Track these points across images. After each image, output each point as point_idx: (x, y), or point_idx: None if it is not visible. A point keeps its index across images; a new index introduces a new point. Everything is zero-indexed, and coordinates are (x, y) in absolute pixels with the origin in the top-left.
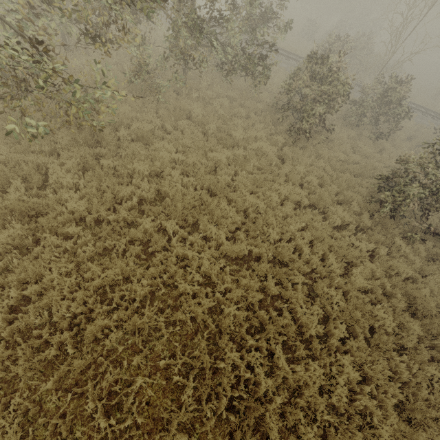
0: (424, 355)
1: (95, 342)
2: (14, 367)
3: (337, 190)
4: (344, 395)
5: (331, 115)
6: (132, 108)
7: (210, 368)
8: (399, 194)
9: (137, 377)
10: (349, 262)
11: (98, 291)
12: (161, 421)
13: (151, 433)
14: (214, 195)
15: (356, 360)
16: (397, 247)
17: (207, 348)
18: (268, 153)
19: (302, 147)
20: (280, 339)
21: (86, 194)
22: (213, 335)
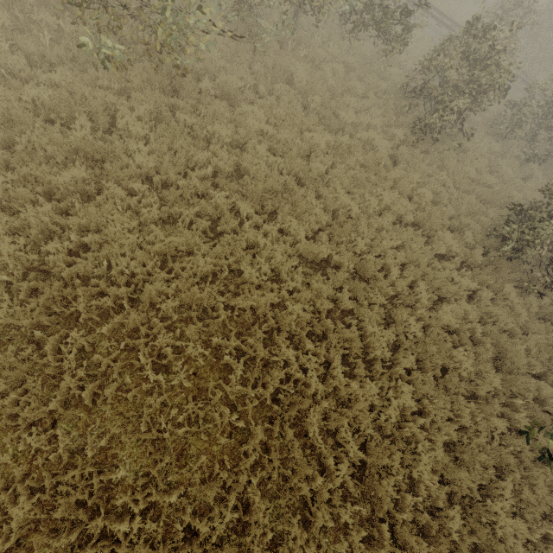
0: (494, 409)
1: (150, 306)
2: (74, 303)
3: (452, 214)
4: (394, 415)
5: (475, 117)
6: (221, 55)
7: (262, 360)
8: (529, 232)
9: (188, 348)
10: (442, 298)
11: (159, 257)
12: (205, 392)
13: (194, 399)
14: (302, 186)
15: (417, 393)
16: (504, 295)
17: (262, 341)
18: (379, 149)
19: (425, 151)
20: (341, 351)
21: (155, 150)
22: (271, 331)
